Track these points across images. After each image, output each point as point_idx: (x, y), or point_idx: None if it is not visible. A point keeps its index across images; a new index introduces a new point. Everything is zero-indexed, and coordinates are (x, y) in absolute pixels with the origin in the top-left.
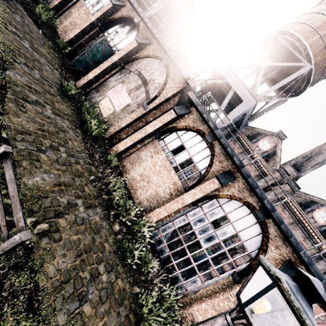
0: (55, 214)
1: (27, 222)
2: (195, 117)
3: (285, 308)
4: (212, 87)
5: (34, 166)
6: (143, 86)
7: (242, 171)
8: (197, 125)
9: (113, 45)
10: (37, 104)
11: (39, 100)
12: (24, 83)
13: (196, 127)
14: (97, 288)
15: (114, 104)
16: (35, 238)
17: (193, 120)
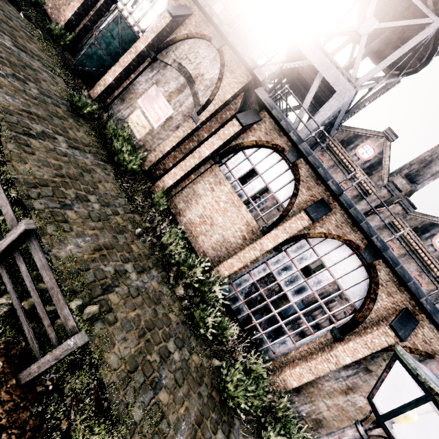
0: (103, 289)
1: (71, 308)
2: (268, 127)
3: (431, 410)
4: (287, 73)
5: (63, 230)
6: (188, 86)
7: (340, 200)
8: (273, 137)
9: (134, 22)
10: (45, 137)
11: (46, 131)
12: (20, 108)
13: (271, 141)
14: (170, 370)
15: (149, 119)
16: (87, 327)
17: (266, 132)
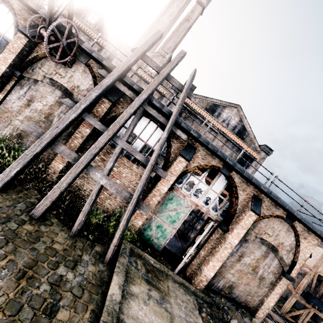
0: None
1: None
2: None
3: None
4: None
5: None
6: None
7: None
8: None
9: None
10: None
11: None
12: None
13: None
14: None
15: None
16: None
17: None
